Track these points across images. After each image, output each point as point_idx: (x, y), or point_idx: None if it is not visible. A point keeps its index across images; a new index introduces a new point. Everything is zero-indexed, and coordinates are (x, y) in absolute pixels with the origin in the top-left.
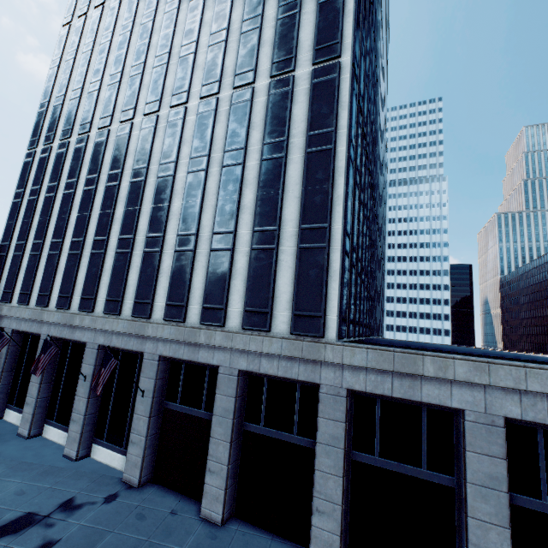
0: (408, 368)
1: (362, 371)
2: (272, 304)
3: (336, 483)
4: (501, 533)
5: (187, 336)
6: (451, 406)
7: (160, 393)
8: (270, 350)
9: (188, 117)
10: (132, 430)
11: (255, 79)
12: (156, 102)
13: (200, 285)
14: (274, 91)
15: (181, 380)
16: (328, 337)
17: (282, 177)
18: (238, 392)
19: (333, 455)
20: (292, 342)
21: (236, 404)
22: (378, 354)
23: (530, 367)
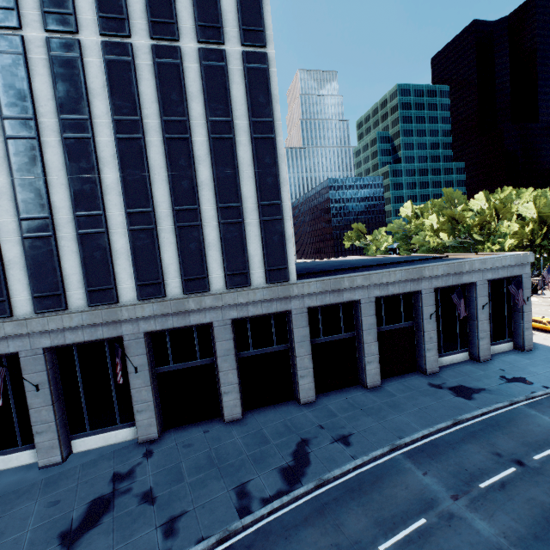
0: (337, 287)
1: (314, 295)
2: (249, 265)
3: (308, 359)
4: (375, 345)
5: (175, 308)
6: (355, 299)
7: (151, 363)
8: (255, 299)
9: (88, 58)
10: (134, 403)
11: (179, 36)
12: (8, 10)
13: (173, 261)
14: (207, 61)
15: (168, 346)
16: (292, 280)
17: (235, 158)
18: (233, 335)
19: (305, 346)
20: (270, 289)
21: (234, 343)
22: (323, 283)
23: (383, 272)
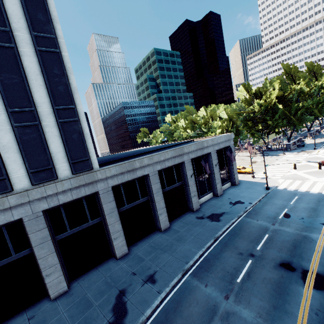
0: (131, 167)
1: (115, 176)
2: (52, 162)
3: (118, 224)
4: (162, 201)
5: None
6: (145, 174)
7: None
8: (64, 188)
9: None
10: None
11: None
12: None
13: None
14: None
15: None
16: (95, 168)
17: (20, 66)
18: (47, 223)
19: (114, 215)
20: (77, 178)
21: (49, 230)
22: (120, 167)
23: (160, 153)
